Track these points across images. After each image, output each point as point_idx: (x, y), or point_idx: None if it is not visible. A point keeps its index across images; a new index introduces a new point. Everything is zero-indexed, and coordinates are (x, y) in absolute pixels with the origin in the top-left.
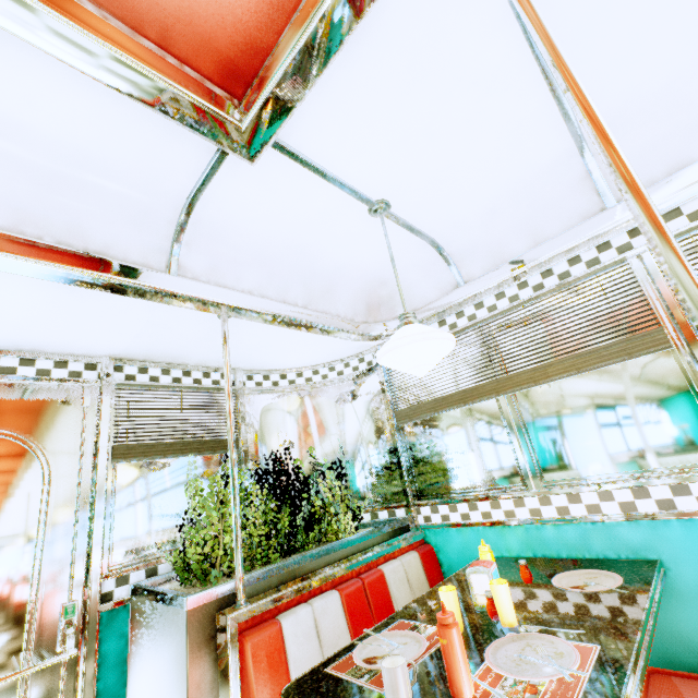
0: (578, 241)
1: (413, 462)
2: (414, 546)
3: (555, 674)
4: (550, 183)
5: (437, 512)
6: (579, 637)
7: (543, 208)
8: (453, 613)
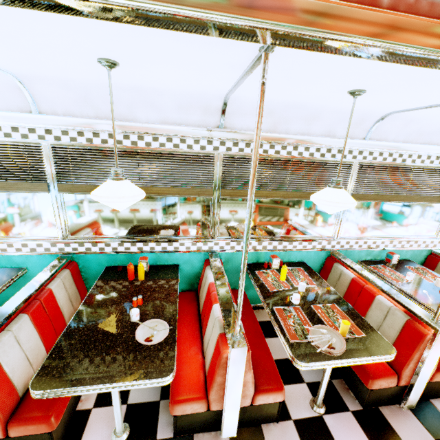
0: (14, 123)
1: None
2: None
3: None
4: None
5: None
6: None
7: None
8: None
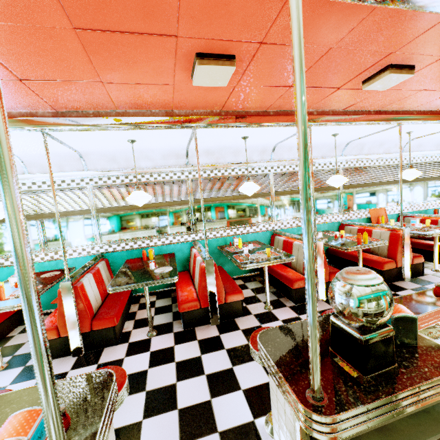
0: (74, 177)
1: None
2: None
3: None
4: (68, 156)
5: None
6: (40, 285)
7: (65, 161)
8: (2, 285)
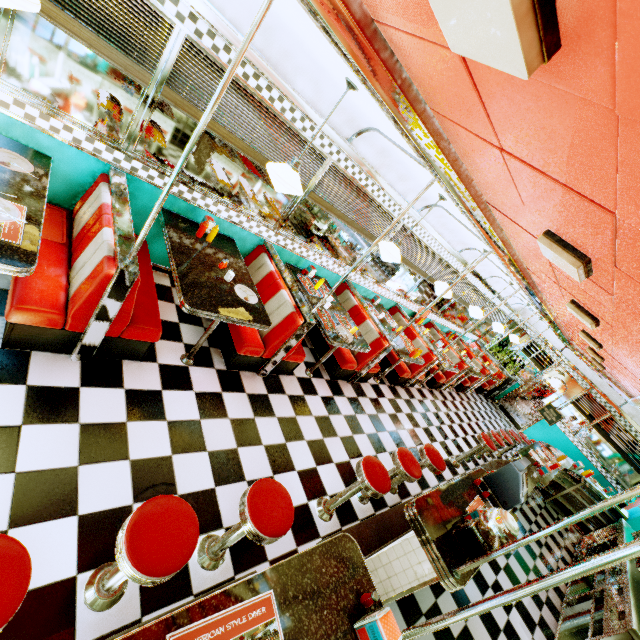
0: None
1: None
2: None
3: (11, 220)
4: None
5: None
6: (15, 200)
7: None
8: None
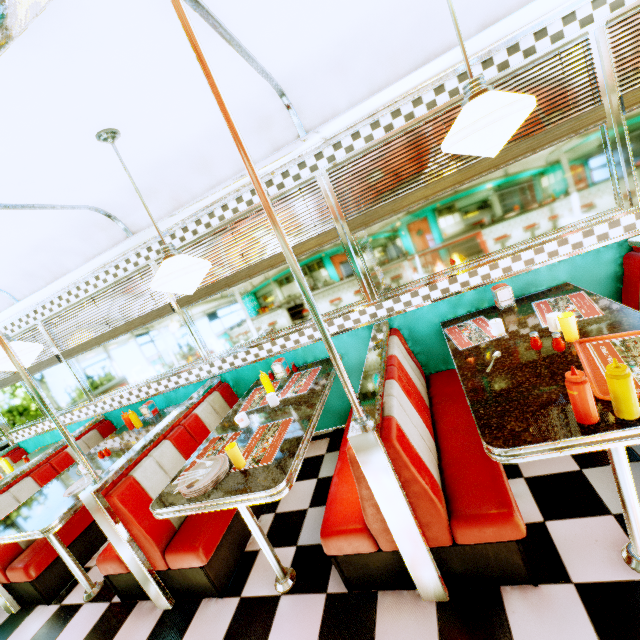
0: (11, 317)
1: (2, 413)
2: (11, 453)
3: None
4: None
5: (19, 434)
6: None
7: None
8: None
